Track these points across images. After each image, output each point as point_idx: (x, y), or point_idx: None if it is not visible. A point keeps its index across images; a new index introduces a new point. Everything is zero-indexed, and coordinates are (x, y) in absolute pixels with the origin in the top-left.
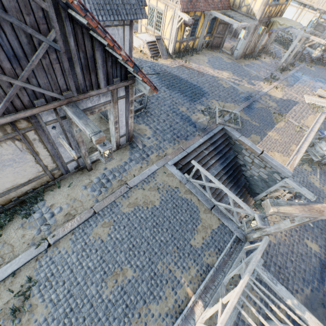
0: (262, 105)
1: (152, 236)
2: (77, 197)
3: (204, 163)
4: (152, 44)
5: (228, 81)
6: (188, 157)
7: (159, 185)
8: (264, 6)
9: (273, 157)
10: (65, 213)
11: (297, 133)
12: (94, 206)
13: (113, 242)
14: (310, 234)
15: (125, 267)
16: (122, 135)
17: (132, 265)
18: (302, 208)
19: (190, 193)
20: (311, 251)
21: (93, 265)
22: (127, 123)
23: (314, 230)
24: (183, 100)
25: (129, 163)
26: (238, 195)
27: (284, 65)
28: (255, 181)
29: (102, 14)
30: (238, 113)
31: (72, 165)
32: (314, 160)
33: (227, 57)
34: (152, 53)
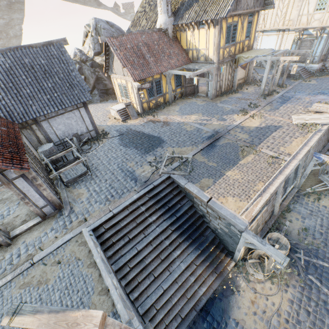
0: (228, 140)
1: None
2: None
3: (139, 222)
4: (122, 111)
5: (195, 123)
6: (116, 218)
7: (65, 257)
8: (216, 51)
9: (223, 205)
10: None
11: (271, 166)
12: None
13: None
14: None
15: None
16: (43, 206)
17: None
18: (48, 319)
19: (94, 266)
20: None
21: None
22: (40, 195)
23: None
24: (135, 154)
25: (48, 233)
26: (202, 257)
27: (272, 89)
28: (222, 235)
29: (47, 109)
30: (190, 157)
31: None
32: None
33: (202, 100)
34: (123, 117)
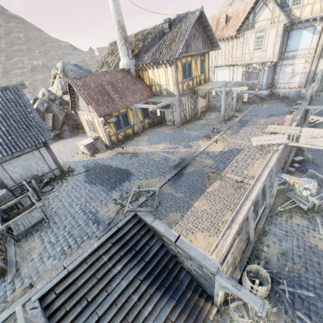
0: (195, 167)
1: None
2: None
3: (101, 276)
4: (90, 145)
5: (162, 152)
6: (71, 276)
7: None
8: (176, 85)
9: (192, 243)
10: None
11: (237, 191)
12: None
13: None
14: None
15: None
16: None
17: None
18: None
19: None
20: None
21: None
22: None
23: None
24: (100, 191)
25: None
26: (178, 308)
27: (231, 114)
28: (197, 277)
29: None
30: (157, 189)
31: None
32: (303, 208)
33: (169, 128)
34: (91, 151)
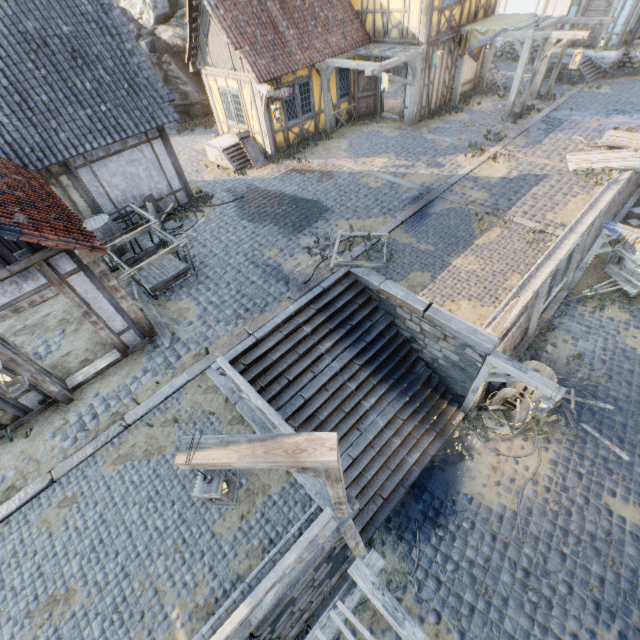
0: (451, 203)
1: (140, 519)
2: (34, 455)
3: (303, 353)
4: (234, 150)
5: (383, 173)
6: (262, 347)
7: (184, 412)
8: (426, 15)
9: (453, 314)
10: (8, 485)
11: (531, 246)
12: (56, 467)
13: (68, 536)
14: (621, 481)
15: (74, 586)
16: (122, 331)
17: (87, 581)
18: (252, 449)
19: (240, 421)
20: (624, 527)
21: (22, 583)
22: (117, 308)
23: (632, 470)
24: (276, 235)
25: (140, 378)
26: (411, 407)
27: (528, 103)
28: (445, 369)
29: (90, 139)
30: (385, 235)
31: (32, 398)
32: (630, 293)
33: (391, 127)
34: (236, 164)
